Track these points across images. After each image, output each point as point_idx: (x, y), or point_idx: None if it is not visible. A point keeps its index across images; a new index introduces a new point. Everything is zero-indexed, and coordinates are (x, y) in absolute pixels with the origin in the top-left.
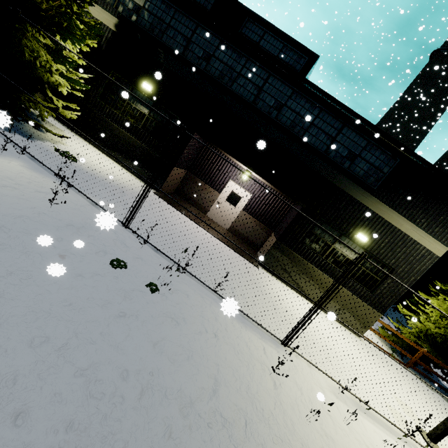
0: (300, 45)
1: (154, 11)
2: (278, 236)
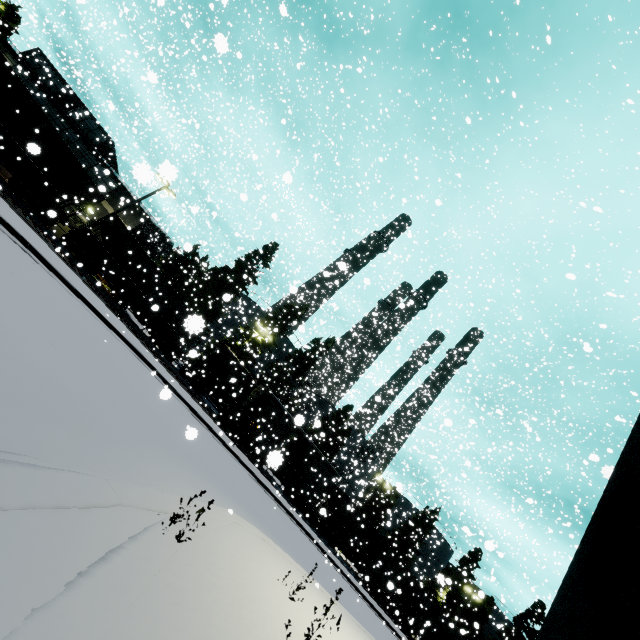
0: (106, 133)
1: (17, 72)
2: None
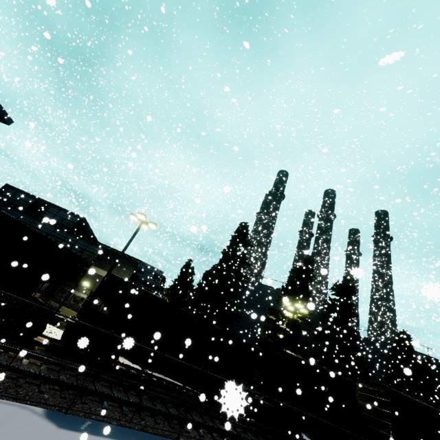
0: (76, 214)
1: None
2: (42, 293)
